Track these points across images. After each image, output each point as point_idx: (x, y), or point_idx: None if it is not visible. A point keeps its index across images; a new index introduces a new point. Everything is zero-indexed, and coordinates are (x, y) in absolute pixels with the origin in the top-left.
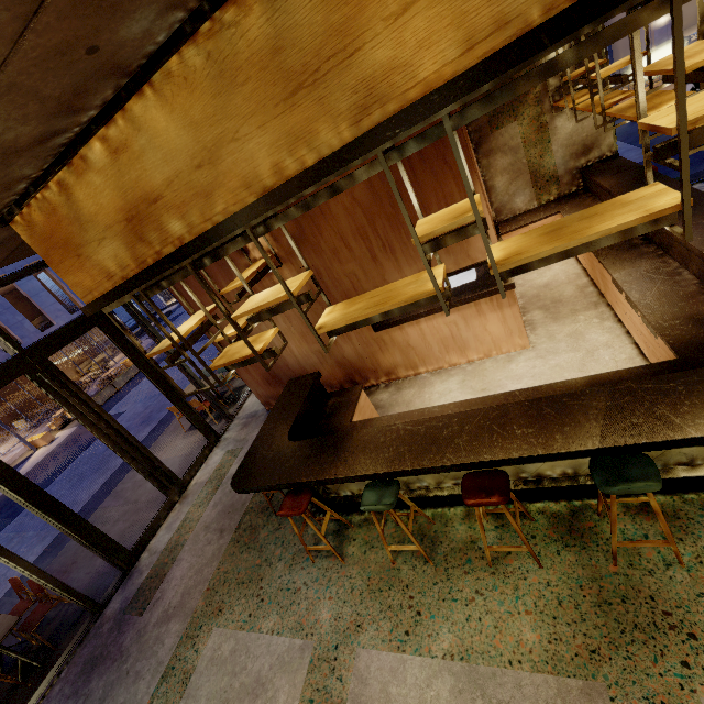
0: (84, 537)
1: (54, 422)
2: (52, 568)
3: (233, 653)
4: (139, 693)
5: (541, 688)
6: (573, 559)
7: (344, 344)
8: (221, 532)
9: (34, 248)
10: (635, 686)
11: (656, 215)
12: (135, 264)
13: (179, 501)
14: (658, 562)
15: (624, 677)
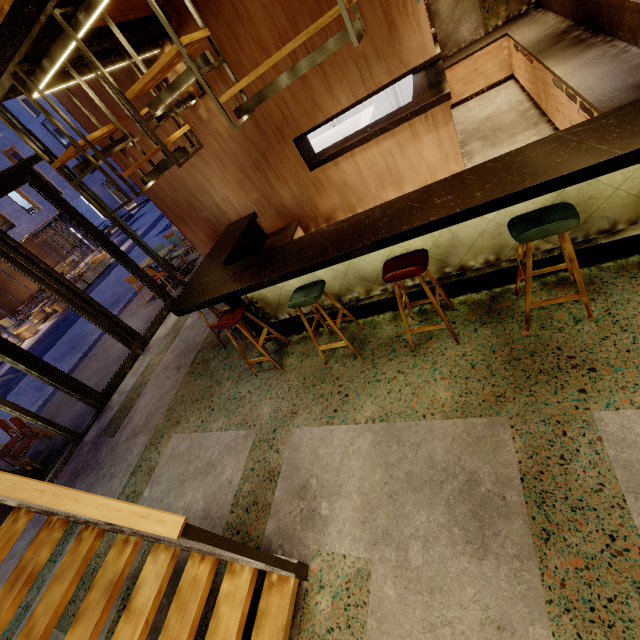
0: (52, 379)
1: (35, 317)
2: None
3: (189, 449)
4: (113, 487)
5: (450, 429)
6: (489, 332)
7: (282, 190)
8: (178, 369)
9: None
10: (534, 414)
11: None
12: None
13: (143, 353)
14: (568, 321)
15: (525, 409)
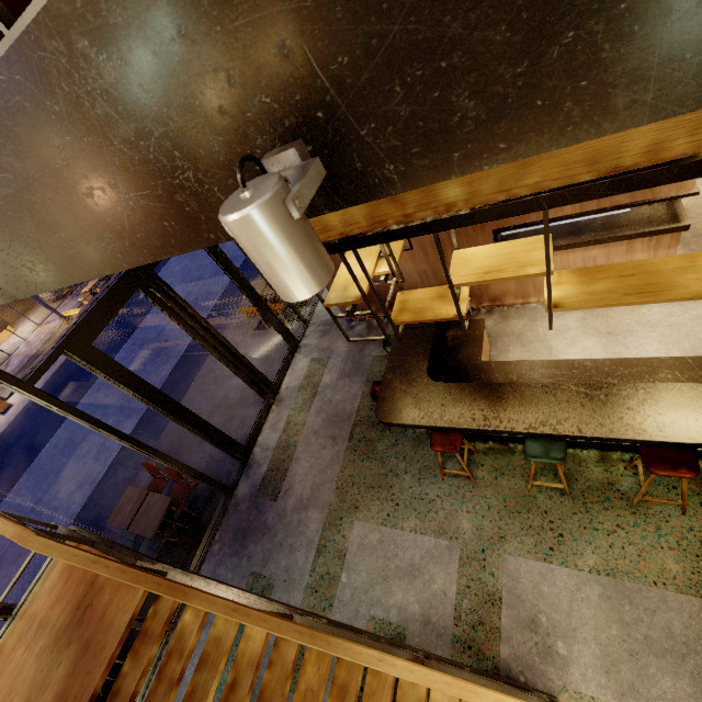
0: (212, 438)
1: (84, 298)
2: (160, 448)
3: (381, 543)
4: (299, 561)
5: (685, 604)
6: None
7: None
8: (334, 440)
9: None
10: None
11: None
12: (367, 223)
13: (275, 403)
14: None
15: None
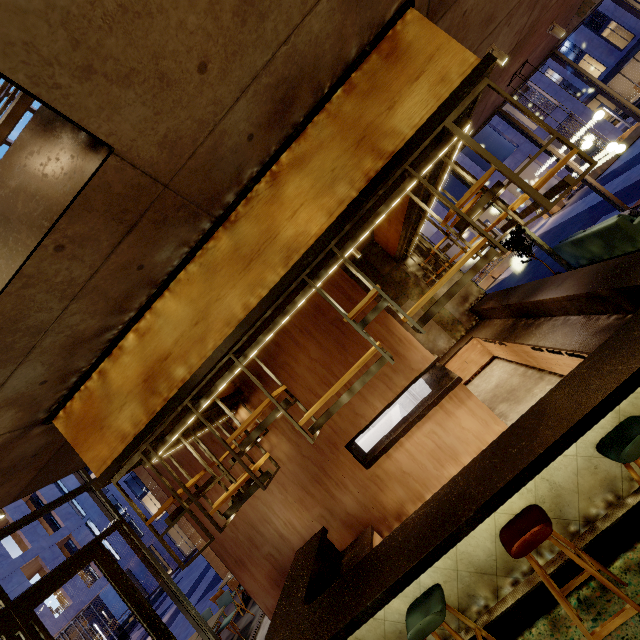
0: None
1: None
2: None
3: None
4: None
5: None
6: None
7: (343, 496)
8: None
9: (66, 435)
10: None
11: (477, 248)
12: (147, 417)
13: None
14: None
15: None
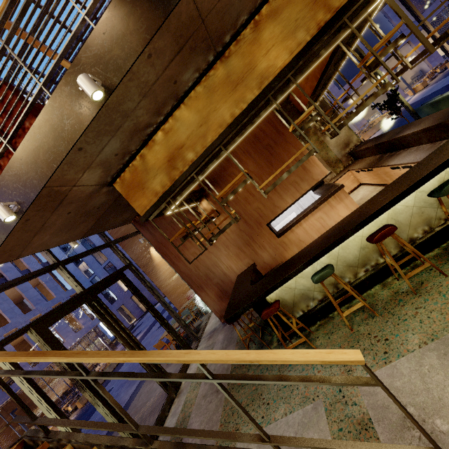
0: (118, 418)
1: None
2: None
3: (260, 445)
4: None
5: None
6: None
7: (262, 253)
8: (217, 391)
9: (122, 193)
10: None
11: (381, 79)
12: (170, 182)
13: (176, 396)
14: None
15: None
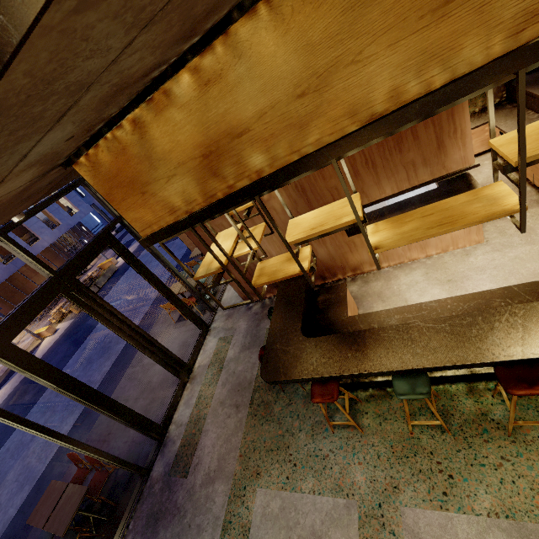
0: (127, 420)
1: (53, 317)
2: (91, 438)
3: (283, 510)
4: None
5: None
6: None
7: (319, 248)
8: (237, 407)
9: (96, 187)
10: None
11: None
12: (203, 198)
13: (189, 381)
14: None
15: None
